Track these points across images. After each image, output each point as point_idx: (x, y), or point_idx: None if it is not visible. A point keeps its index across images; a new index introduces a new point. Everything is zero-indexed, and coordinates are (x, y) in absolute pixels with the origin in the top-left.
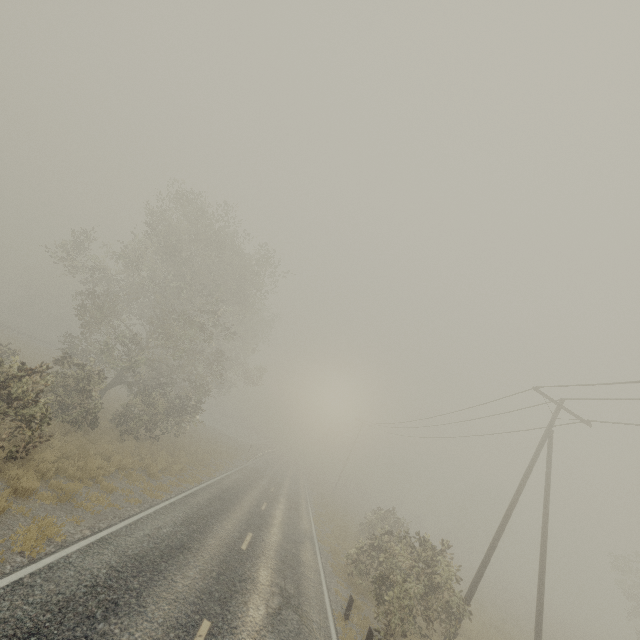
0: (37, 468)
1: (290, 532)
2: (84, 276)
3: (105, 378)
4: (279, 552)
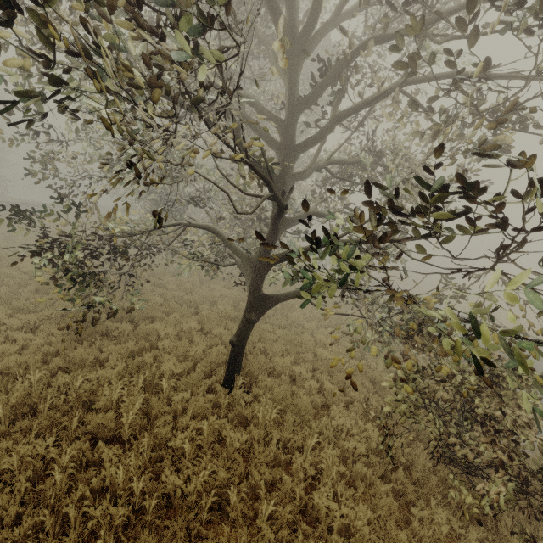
0: None
1: None
2: None
3: None
4: None
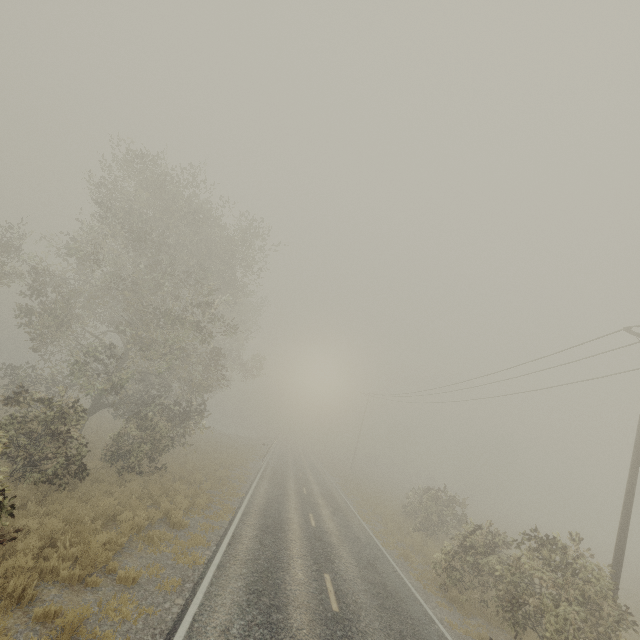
0: (3, 595)
1: (356, 548)
2: (24, 280)
3: (83, 410)
4: (369, 591)
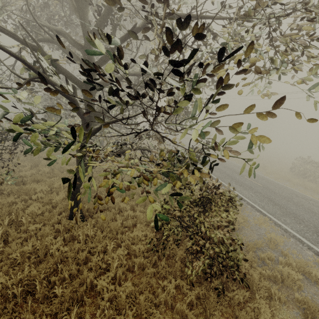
0: None
1: None
2: None
3: None
4: None
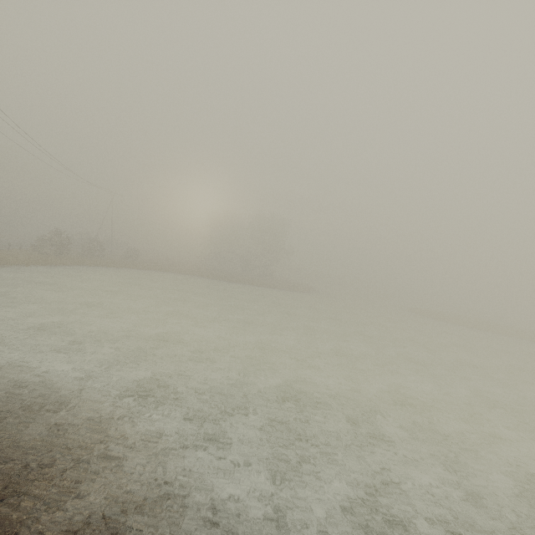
0: None
1: None
2: None
3: None
4: None
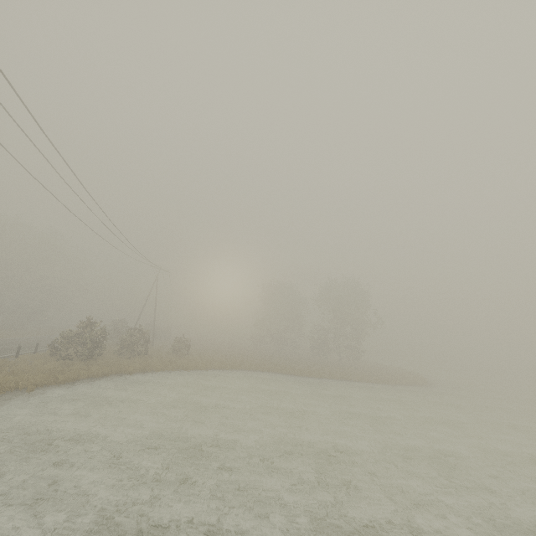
0: None
1: None
2: None
3: None
4: None
